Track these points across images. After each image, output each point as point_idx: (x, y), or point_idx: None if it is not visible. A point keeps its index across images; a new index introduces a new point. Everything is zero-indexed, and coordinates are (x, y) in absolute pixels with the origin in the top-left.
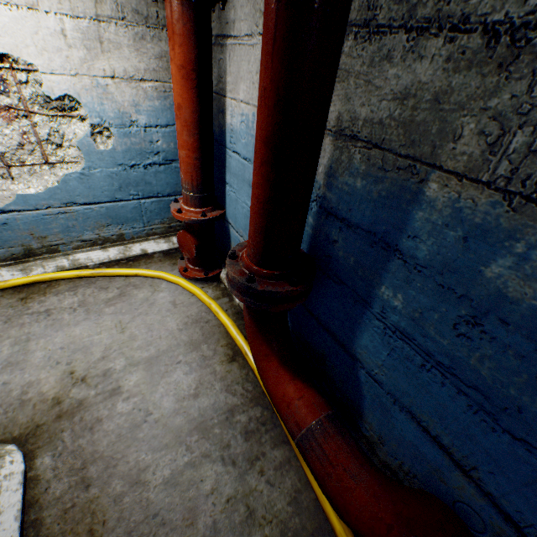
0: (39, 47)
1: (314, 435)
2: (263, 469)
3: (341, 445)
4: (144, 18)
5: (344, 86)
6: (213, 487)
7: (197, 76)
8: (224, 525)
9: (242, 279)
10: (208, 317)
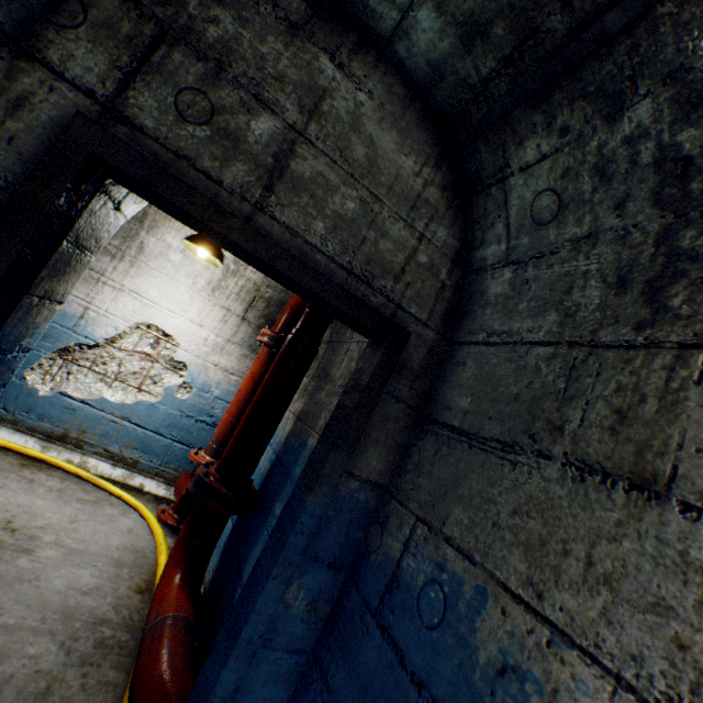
0: (190, 339)
1: (165, 621)
2: (88, 673)
3: (180, 634)
4: (253, 349)
5: (307, 397)
6: (36, 654)
7: (260, 380)
8: (18, 683)
9: (202, 473)
10: (150, 554)
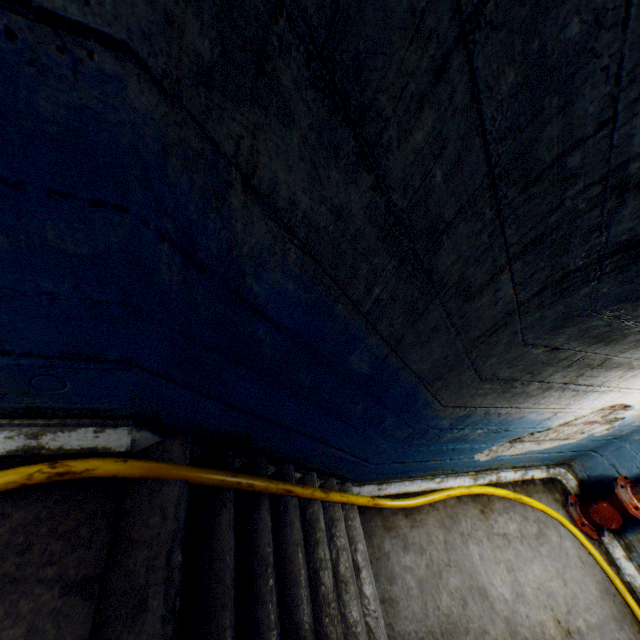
0: None
1: None
2: None
3: None
4: None
5: None
6: None
7: None
8: None
9: None
10: (611, 589)
